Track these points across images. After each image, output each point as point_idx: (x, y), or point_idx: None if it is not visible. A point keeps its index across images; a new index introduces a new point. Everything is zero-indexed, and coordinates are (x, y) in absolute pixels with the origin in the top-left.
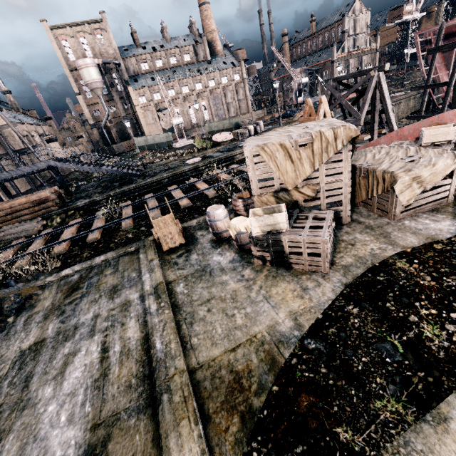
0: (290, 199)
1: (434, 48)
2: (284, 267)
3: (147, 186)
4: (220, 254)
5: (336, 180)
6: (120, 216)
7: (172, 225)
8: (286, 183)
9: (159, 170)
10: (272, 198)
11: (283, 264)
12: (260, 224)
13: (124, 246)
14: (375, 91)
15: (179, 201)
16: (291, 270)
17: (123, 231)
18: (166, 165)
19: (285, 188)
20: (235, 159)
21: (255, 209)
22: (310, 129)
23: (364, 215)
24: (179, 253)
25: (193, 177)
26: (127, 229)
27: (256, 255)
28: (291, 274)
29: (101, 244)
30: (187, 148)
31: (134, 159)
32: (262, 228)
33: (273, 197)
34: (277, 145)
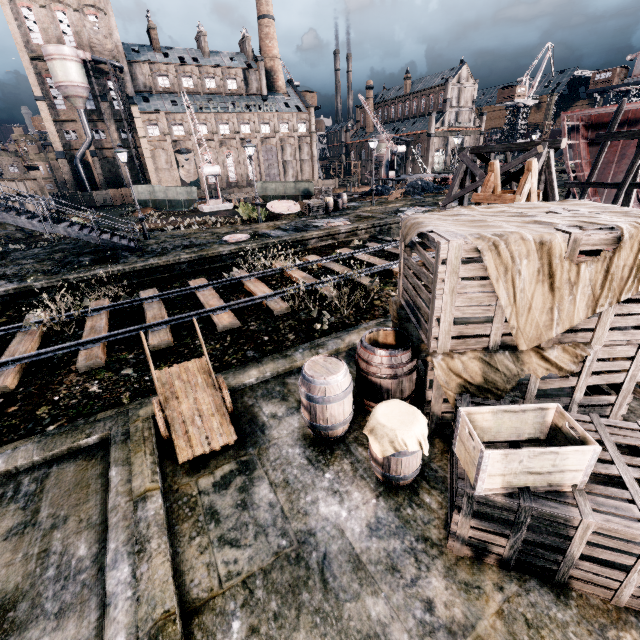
0: (516, 370)
1: (606, 134)
2: (542, 580)
3: (146, 271)
4: (336, 494)
5: (627, 341)
6: (80, 332)
7: (206, 388)
8: (518, 334)
9: (172, 245)
10: (476, 364)
11: (543, 573)
12: (509, 469)
13: (73, 417)
14: (540, 176)
15: (213, 314)
16: (568, 597)
17: (79, 374)
18: (186, 238)
19: (510, 344)
20: (308, 246)
21: (475, 410)
22: (583, 216)
23: (637, 411)
24: (220, 472)
25: (236, 266)
26: (90, 368)
27: (463, 536)
28: (579, 620)
29: (14, 406)
30: (222, 215)
31: (127, 218)
32: (511, 478)
33: (479, 362)
34: (530, 243)
